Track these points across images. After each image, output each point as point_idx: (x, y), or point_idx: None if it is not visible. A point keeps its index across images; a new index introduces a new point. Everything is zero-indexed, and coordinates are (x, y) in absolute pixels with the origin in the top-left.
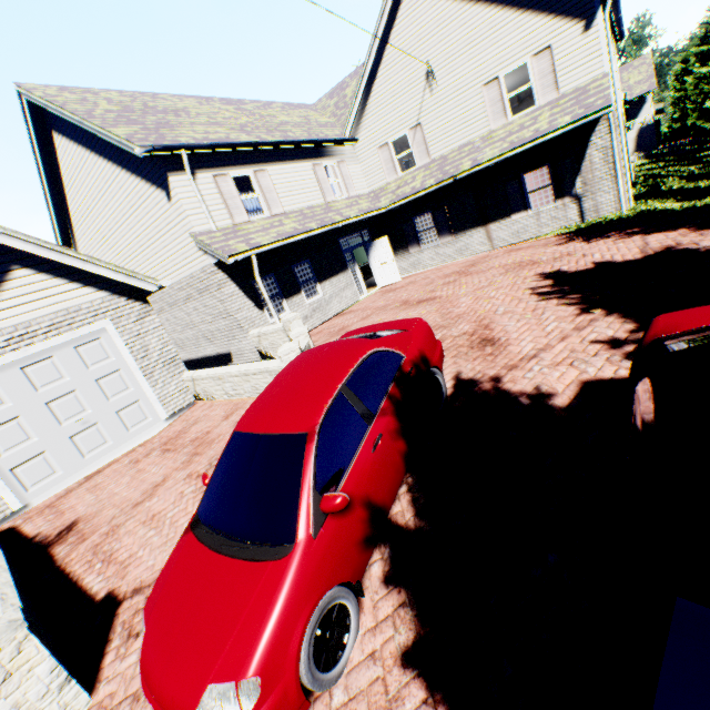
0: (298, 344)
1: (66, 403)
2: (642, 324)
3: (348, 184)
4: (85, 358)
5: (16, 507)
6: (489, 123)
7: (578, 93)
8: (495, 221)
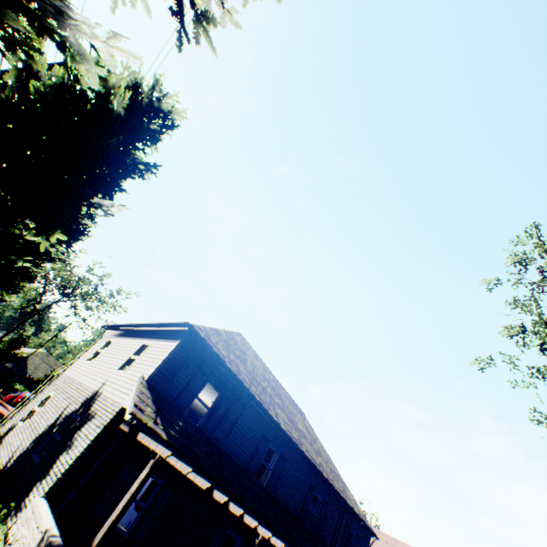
0: None
1: None
2: None
3: None
4: None
5: None
6: None
7: None
8: None
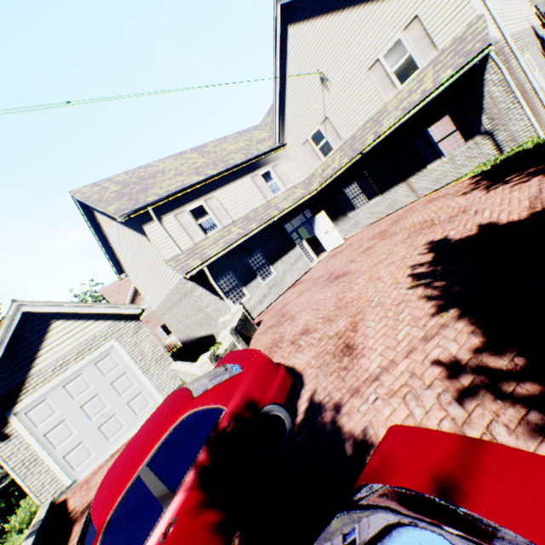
0: (209, 356)
1: (93, 404)
2: (490, 339)
3: (284, 180)
4: (103, 370)
5: (68, 483)
6: (382, 98)
7: (456, 44)
8: (413, 174)
